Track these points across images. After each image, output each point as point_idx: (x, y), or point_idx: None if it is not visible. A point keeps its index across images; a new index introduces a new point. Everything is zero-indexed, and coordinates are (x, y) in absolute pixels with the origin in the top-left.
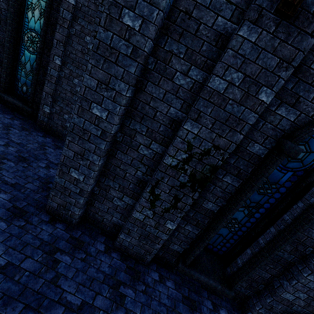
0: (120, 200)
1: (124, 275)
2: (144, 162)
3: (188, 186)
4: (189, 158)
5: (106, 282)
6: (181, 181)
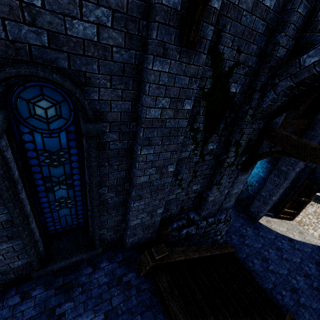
0: None
1: None
2: None
3: None
4: None
5: None
6: None
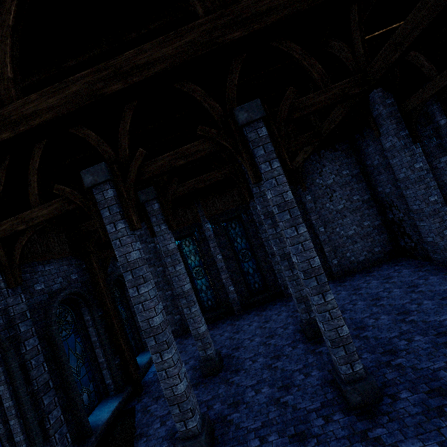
0: None
1: None
2: None
3: None
4: None
5: None
6: None
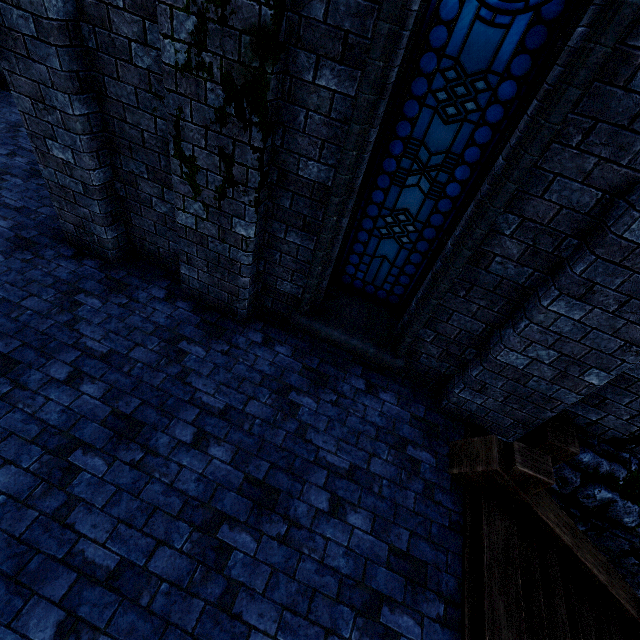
0: (163, 201)
1: (193, 330)
2: (158, 91)
3: (231, 116)
4: (202, 28)
5: (157, 335)
6: (214, 107)
